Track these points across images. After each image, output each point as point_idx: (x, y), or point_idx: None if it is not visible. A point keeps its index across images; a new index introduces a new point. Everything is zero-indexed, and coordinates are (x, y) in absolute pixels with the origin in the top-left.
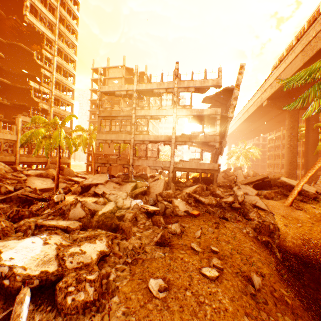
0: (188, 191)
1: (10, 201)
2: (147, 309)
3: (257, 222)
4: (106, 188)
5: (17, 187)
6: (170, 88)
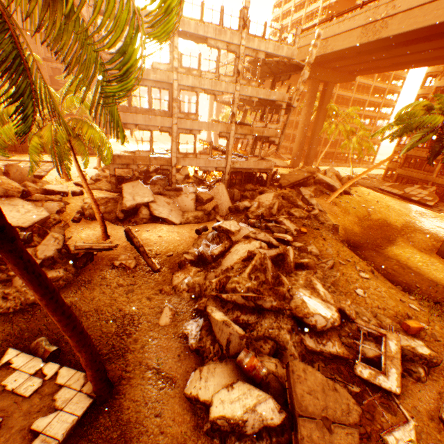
0: (269, 203)
1: (54, 264)
2: (368, 303)
3: (328, 225)
4: (162, 207)
5: None
6: (233, 44)
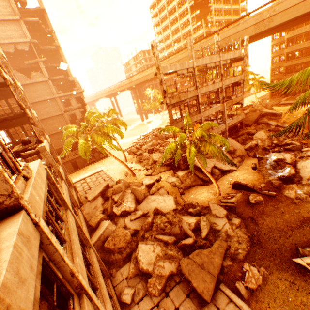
0: (266, 137)
1: (227, 217)
2: None
3: (301, 135)
4: (219, 164)
5: (195, 212)
6: (217, 61)
